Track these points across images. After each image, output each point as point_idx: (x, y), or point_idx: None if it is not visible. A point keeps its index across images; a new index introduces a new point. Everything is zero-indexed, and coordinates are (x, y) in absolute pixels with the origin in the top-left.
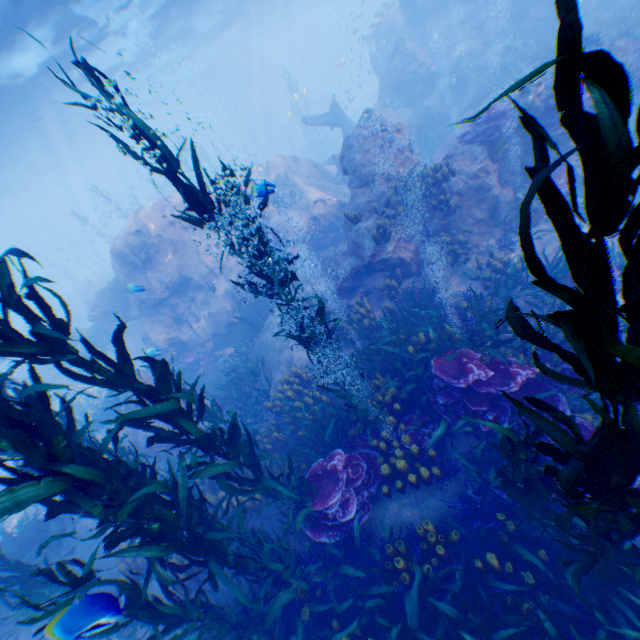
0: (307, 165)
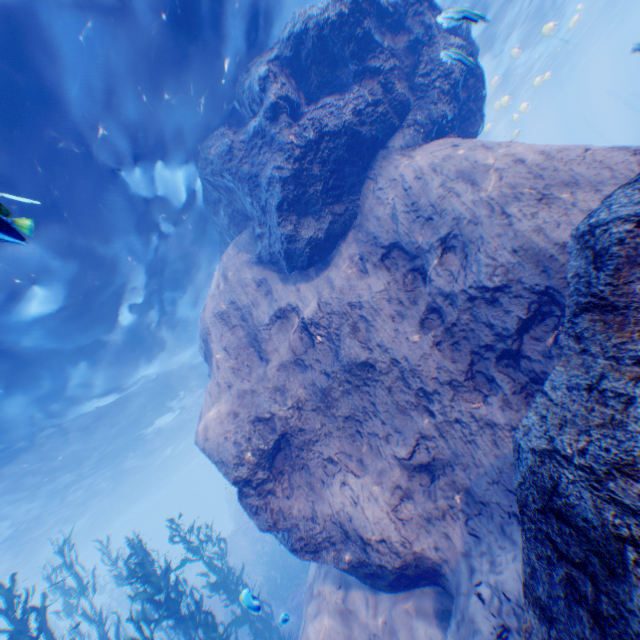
0: None
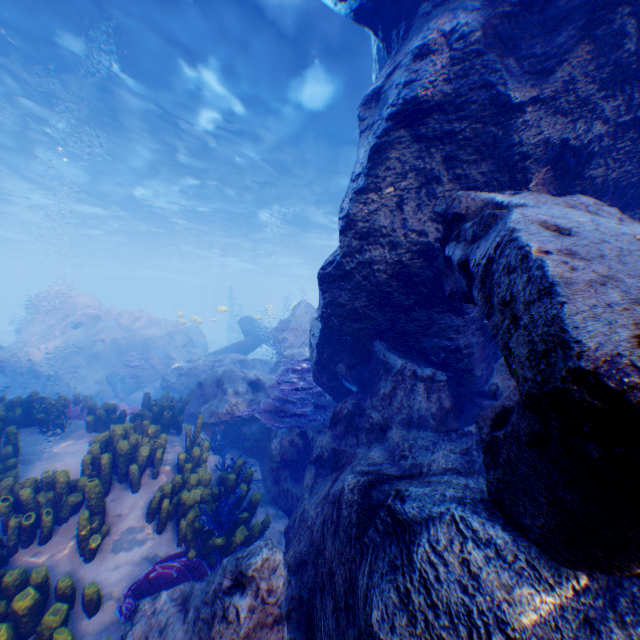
0: (135, 336)
